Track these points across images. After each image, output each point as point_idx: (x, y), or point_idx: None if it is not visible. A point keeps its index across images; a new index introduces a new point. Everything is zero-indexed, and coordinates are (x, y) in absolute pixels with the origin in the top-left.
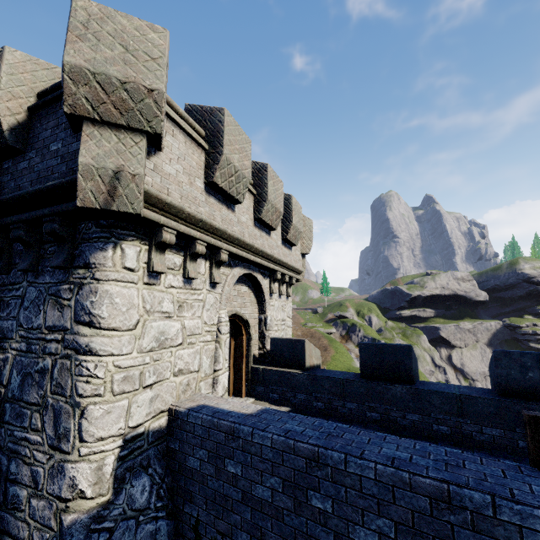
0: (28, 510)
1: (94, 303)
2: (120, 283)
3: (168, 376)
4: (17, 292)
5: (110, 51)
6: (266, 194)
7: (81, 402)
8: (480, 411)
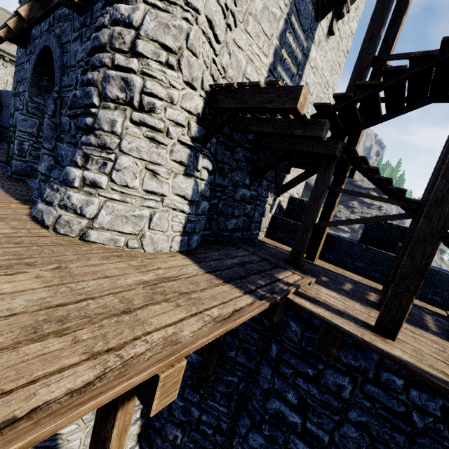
0: None
1: None
2: None
3: None
4: None
5: None
6: None
7: None
8: None
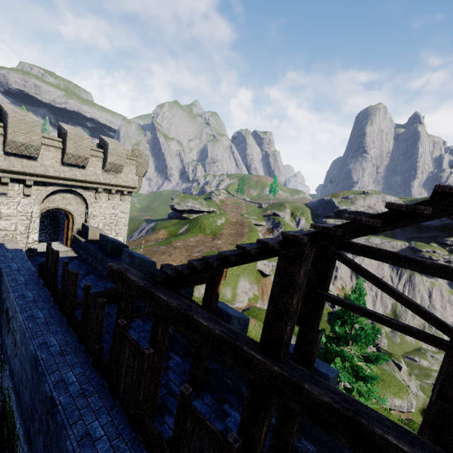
0: None
1: None
2: None
3: None
4: None
5: None
6: (65, 149)
7: None
8: None
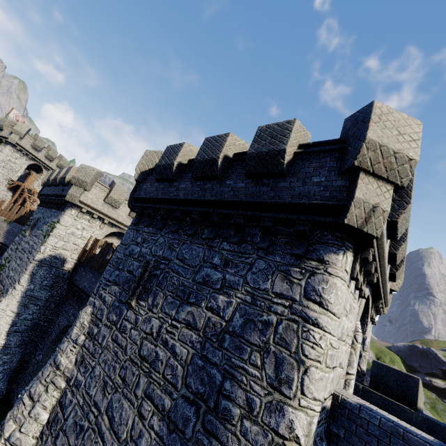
0: (239, 427)
1: (324, 289)
2: (341, 281)
3: (337, 365)
4: (246, 259)
5: (391, 133)
6: (405, 236)
7: (305, 361)
8: None
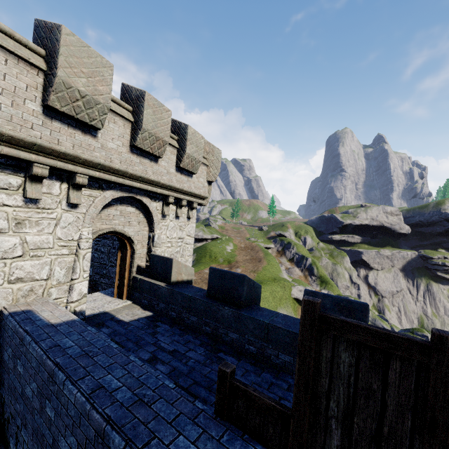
0: None
1: None
2: None
3: None
4: None
5: None
6: (141, 122)
7: None
8: (280, 339)
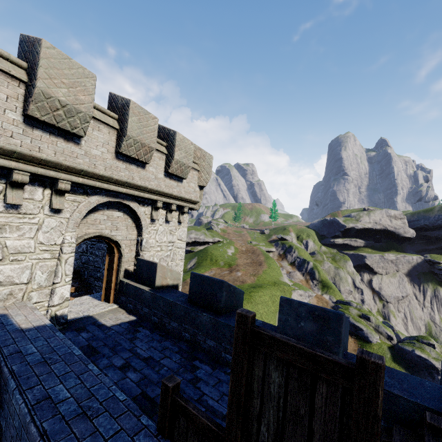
0: None
1: None
2: None
3: None
4: None
5: None
6: (126, 129)
7: None
8: None
